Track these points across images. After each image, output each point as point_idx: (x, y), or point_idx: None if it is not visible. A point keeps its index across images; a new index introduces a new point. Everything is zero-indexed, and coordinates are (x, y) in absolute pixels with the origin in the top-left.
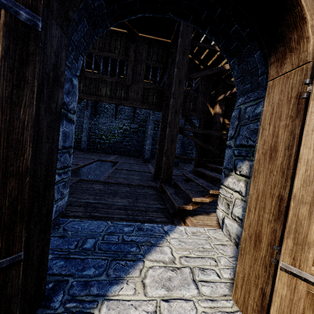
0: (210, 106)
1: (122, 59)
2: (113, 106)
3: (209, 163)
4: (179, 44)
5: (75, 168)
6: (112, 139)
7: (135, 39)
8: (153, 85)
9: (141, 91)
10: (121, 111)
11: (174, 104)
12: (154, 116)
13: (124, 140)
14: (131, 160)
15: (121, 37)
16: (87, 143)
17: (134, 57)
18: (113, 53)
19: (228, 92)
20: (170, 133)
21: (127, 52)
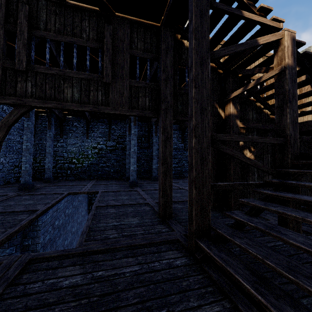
0: (218, 106)
1: (94, 46)
2: (83, 123)
3: (259, 187)
4: (194, 2)
5: (28, 220)
6: (85, 162)
7: (110, 21)
8: (143, 82)
9: (127, 91)
10: (93, 128)
11: (198, 96)
12: (136, 129)
13: (100, 161)
14: (113, 185)
15: (90, 16)
16: (53, 170)
17: (112, 44)
18: (78, 37)
19: (252, 83)
20: (198, 146)
21: (101, 37)
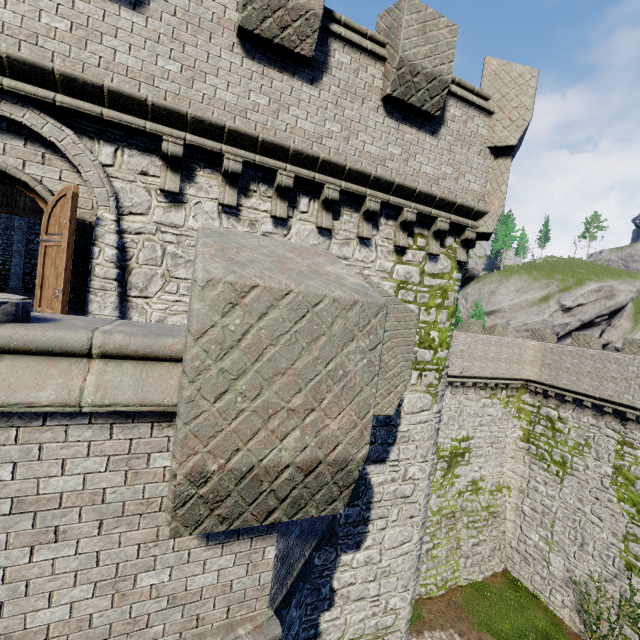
0: None
1: None
2: None
3: None
4: None
5: None
6: None
7: None
8: None
9: None
10: None
11: None
12: None
13: None
14: None
15: None
16: (27, 279)
17: None
18: None
19: None
20: None
21: None
